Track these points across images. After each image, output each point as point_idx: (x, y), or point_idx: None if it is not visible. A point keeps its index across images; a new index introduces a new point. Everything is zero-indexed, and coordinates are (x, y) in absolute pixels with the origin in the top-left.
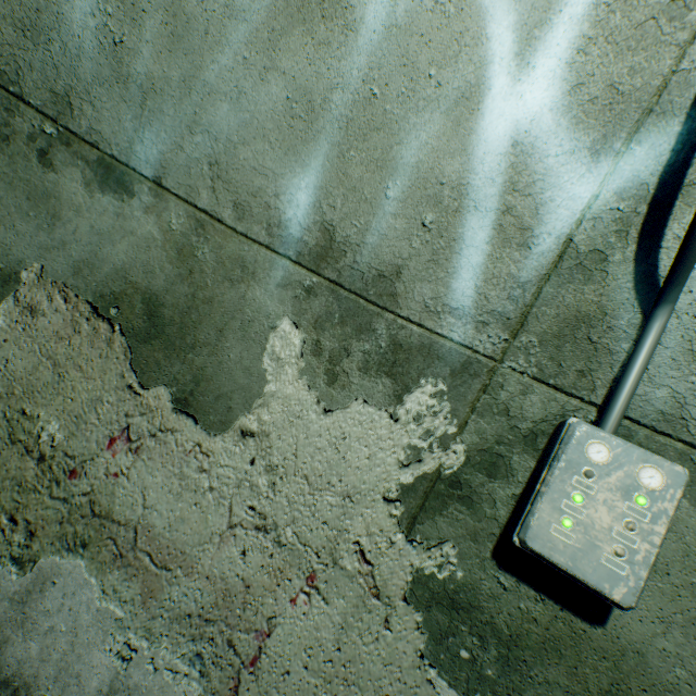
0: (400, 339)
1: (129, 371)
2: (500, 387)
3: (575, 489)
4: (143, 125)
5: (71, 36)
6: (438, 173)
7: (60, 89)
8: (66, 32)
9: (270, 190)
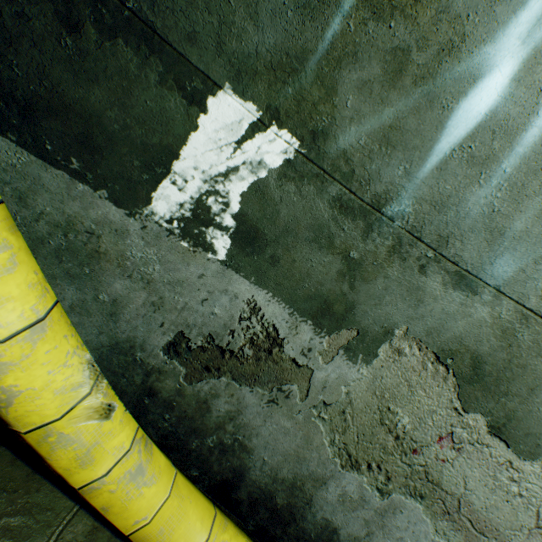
0: None
1: (455, 398)
2: None
3: None
4: (494, 255)
5: (463, 207)
6: None
7: (443, 234)
8: (461, 205)
9: None
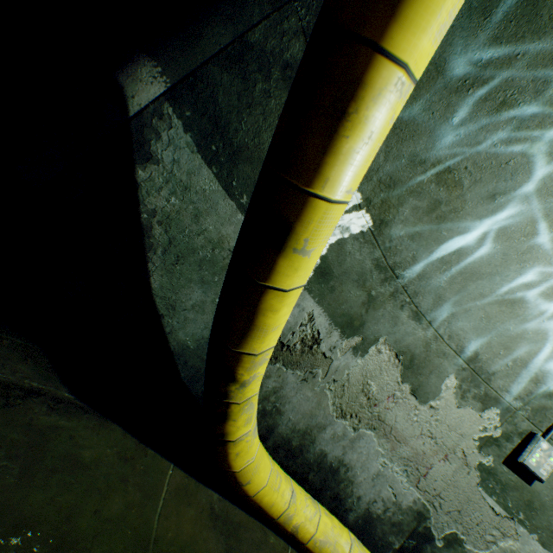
0: (488, 393)
1: (399, 376)
2: (515, 417)
3: (537, 452)
4: (433, 306)
5: (429, 280)
6: (518, 354)
7: (416, 291)
8: (429, 279)
9: (462, 336)
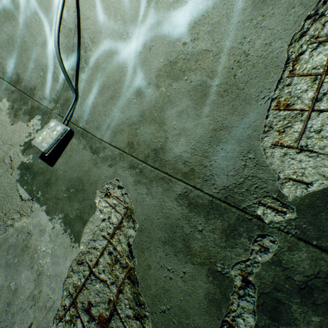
0: (34, 106)
1: None
2: (52, 117)
3: (45, 132)
4: None
5: None
6: (43, 62)
7: None
8: None
9: (4, 63)
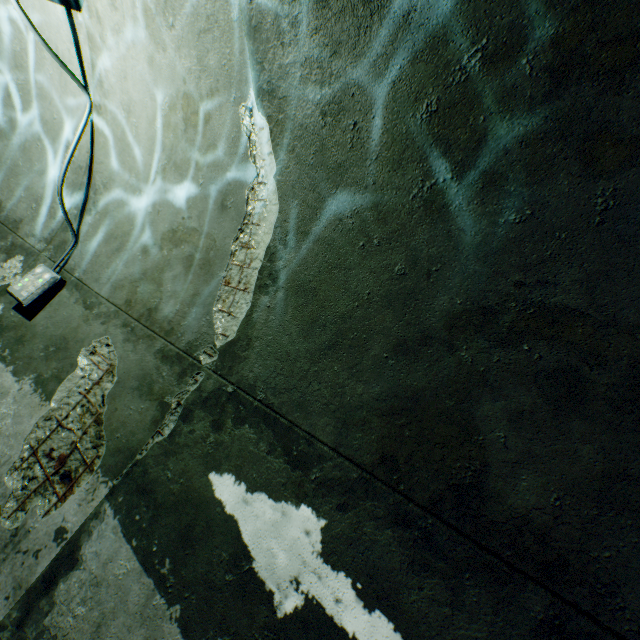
0: (16, 243)
1: None
2: (40, 260)
3: (28, 278)
4: None
5: None
6: (39, 193)
7: None
8: None
9: None
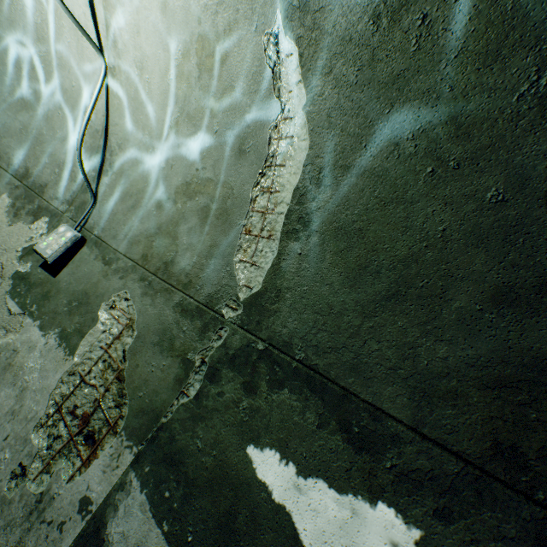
0: (42, 206)
1: None
2: (63, 221)
3: (52, 237)
4: None
5: None
6: (61, 158)
7: None
8: None
9: (12, 154)
